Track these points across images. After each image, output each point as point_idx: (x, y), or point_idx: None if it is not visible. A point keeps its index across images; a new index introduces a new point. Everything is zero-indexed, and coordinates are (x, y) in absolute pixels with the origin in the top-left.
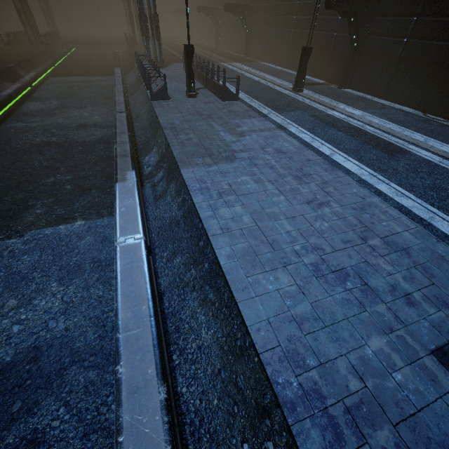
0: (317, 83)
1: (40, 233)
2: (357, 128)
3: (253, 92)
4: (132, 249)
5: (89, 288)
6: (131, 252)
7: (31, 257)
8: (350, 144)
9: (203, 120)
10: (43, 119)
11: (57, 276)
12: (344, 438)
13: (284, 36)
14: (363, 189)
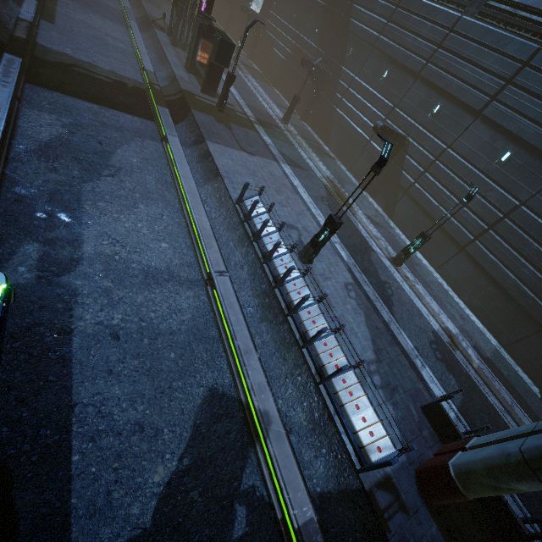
0: (218, 26)
1: None
2: None
3: None
4: None
5: None
6: None
7: None
8: None
9: None
10: None
11: None
12: (151, 14)
13: None
14: None
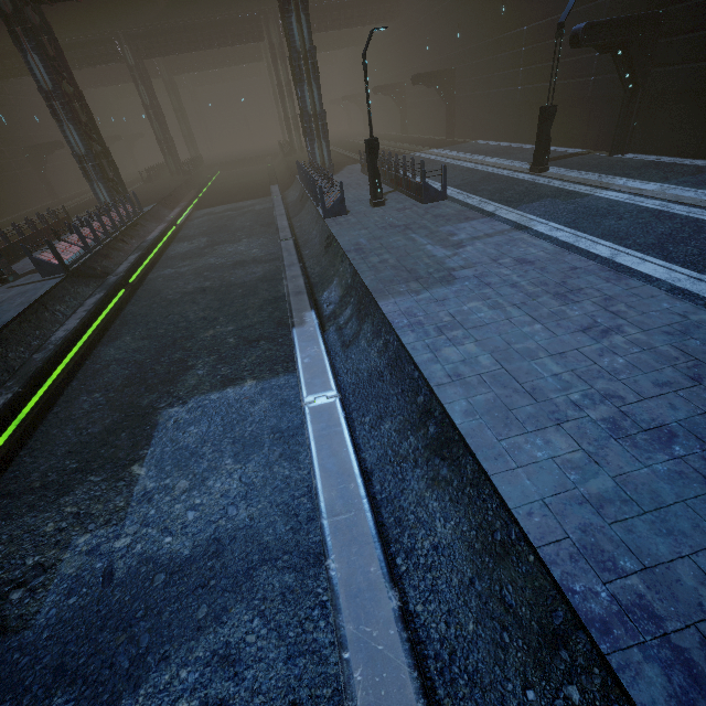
0: (570, 154)
1: (205, 399)
2: (654, 211)
3: (468, 185)
4: (326, 410)
5: (271, 466)
6: (325, 414)
7: (198, 429)
8: (645, 236)
9: (399, 233)
10: (193, 262)
11: (231, 451)
12: None
13: (506, 98)
14: (682, 302)
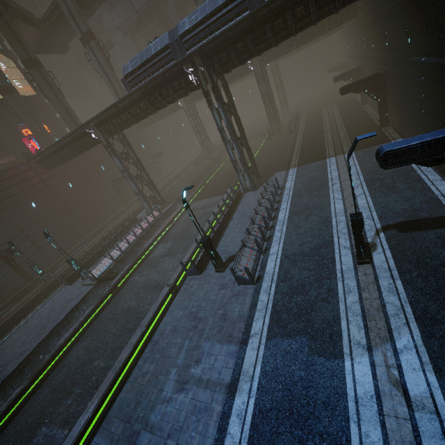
0: (441, 218)
1: (52, 430)
2: None
3: (291, 260)
4: None
5: None
6: None
7: None
8: None
9: (186, 332)
10: (148, 272)
11: None
12: None
13: (414, 116)
14: None
